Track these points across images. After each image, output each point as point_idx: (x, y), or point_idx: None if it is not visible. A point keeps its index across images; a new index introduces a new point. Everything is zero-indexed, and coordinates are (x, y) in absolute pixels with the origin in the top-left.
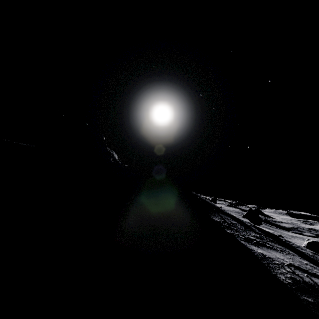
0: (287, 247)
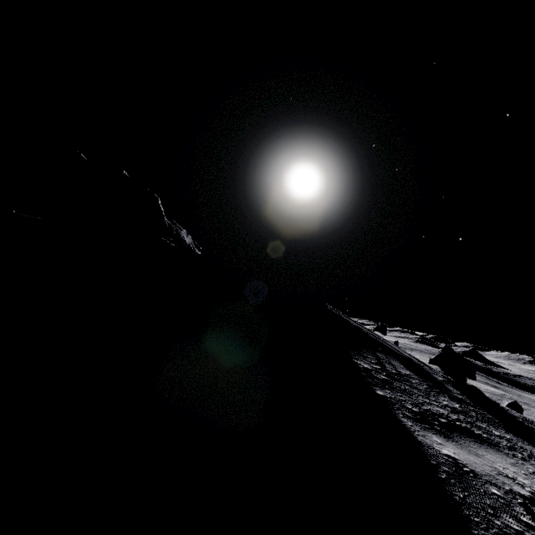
0: (528, 439)
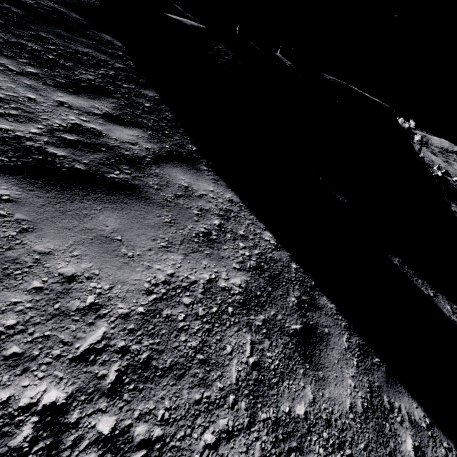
0: None
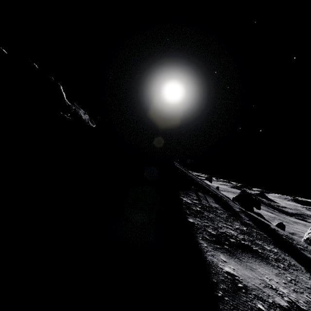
0: (288, 252)
